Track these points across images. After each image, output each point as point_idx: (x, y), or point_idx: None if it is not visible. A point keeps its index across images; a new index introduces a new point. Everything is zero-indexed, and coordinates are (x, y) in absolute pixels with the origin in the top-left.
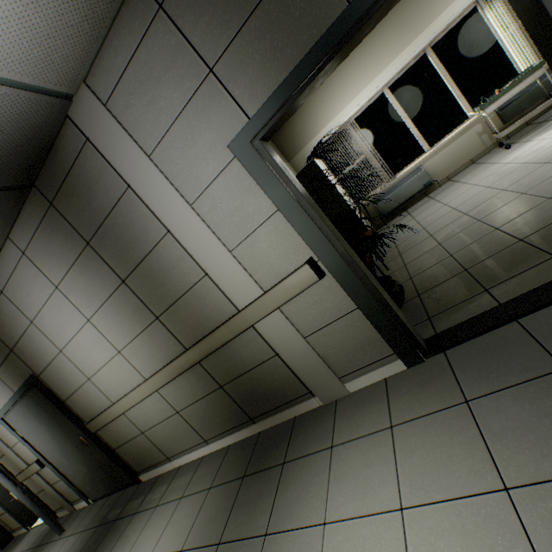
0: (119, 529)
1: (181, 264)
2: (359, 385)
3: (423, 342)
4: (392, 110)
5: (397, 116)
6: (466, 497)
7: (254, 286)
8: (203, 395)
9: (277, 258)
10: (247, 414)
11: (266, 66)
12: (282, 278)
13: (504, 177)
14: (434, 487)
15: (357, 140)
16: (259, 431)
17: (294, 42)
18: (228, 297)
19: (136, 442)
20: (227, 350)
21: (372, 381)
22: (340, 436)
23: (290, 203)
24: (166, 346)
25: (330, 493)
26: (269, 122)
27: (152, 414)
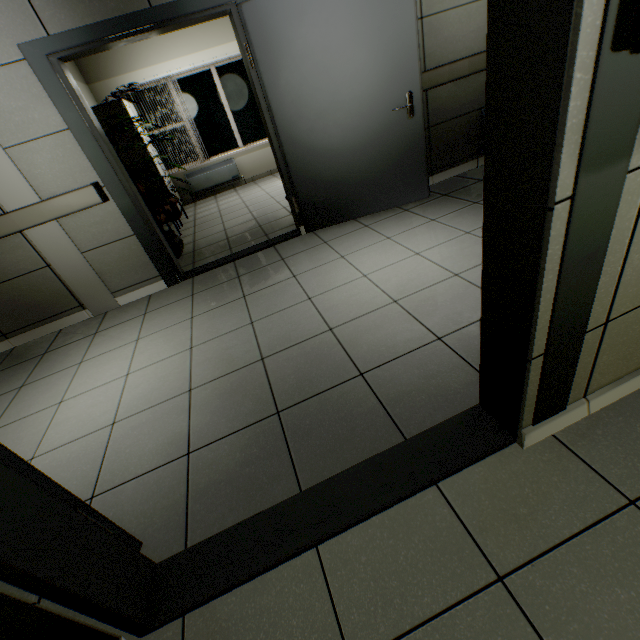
0: None
1: None
2: (129, 299)
3: (182, 272)
4: (217, 93)
5: (220, 101)
6: (174, 325)
7: (30, 192)
8: None
9: (62, 172)
10: None
11: (73, 2)
12: (65, 192)
13: (278, 190)
14: (160, 327)
15: (178, 103)
16: (13, 347)
17: (104, 2)
18: None
19: None
20: None
21: (140, 297)
22: (105, 327)
23: (82, 128)
24: None
25: (90, 351)
26: (70, 50)
27: None
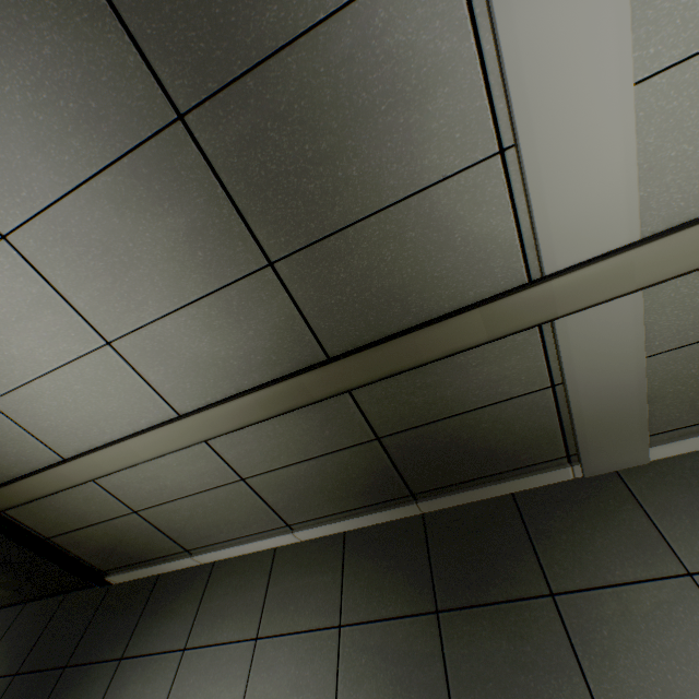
0: (85, 693)
1: (434, 95)
2: (676, 450)
3: None
4: None
5: None
6: None
7: (627, 216)
8: (322, 451)
9: None
10: (409, 486)
11: None
12: None
13: None
14: None
15: None
16: (419, 513)
17: None
18: (521, 237)
19: (112, 528)
20: (437, 367)
21: None
22: (698, 553)
23: None
24: (267, 342)
25: None
26: None
27: (171, 481)
